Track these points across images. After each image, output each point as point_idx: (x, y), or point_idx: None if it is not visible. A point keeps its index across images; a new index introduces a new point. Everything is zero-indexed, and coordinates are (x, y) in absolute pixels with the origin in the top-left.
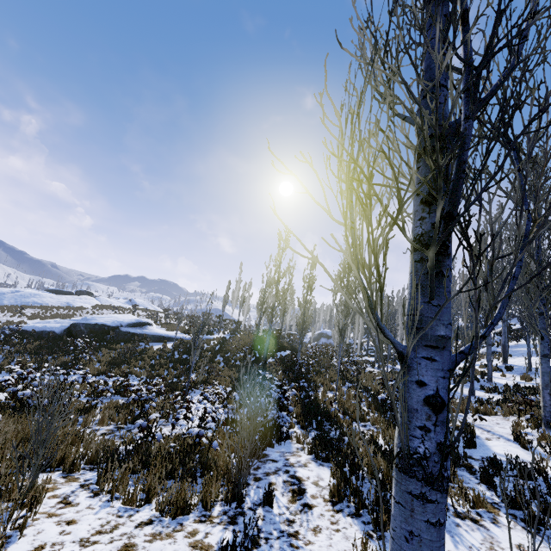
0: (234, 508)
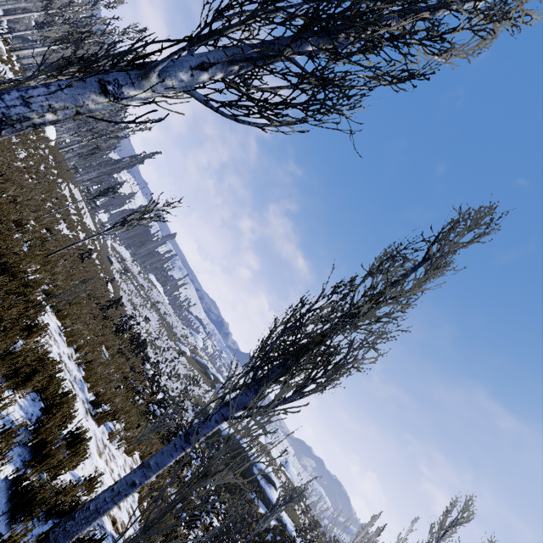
0: None
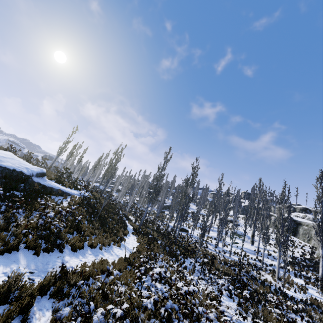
0: None
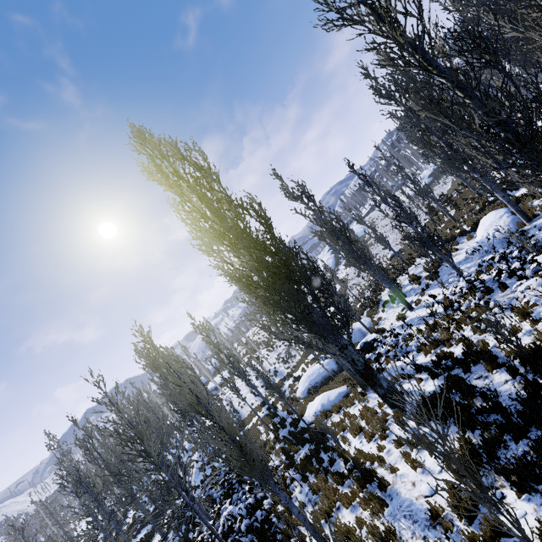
0: None
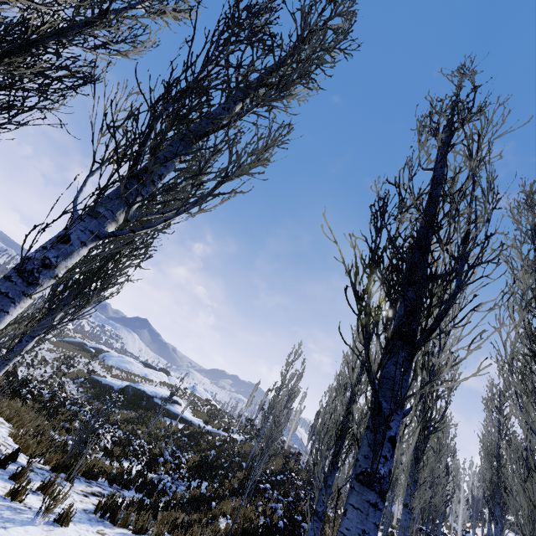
0: (50, 469)
